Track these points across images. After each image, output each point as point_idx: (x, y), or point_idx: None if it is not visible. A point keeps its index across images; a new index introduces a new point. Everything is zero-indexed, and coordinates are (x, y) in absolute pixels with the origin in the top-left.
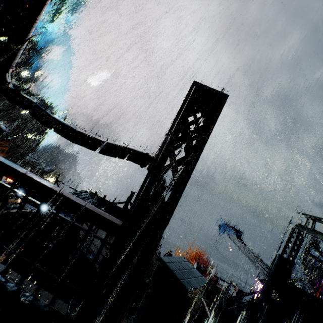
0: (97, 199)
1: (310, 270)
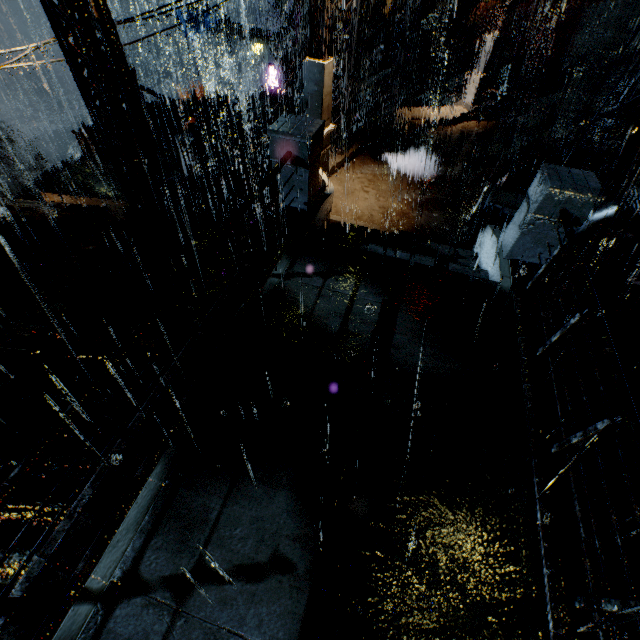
0: (262, 92)
1: (284, 2)
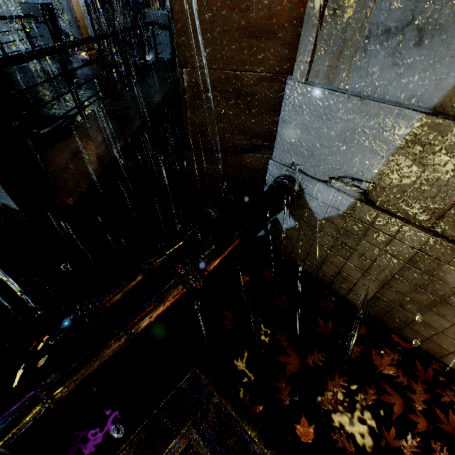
0: None
1: None
